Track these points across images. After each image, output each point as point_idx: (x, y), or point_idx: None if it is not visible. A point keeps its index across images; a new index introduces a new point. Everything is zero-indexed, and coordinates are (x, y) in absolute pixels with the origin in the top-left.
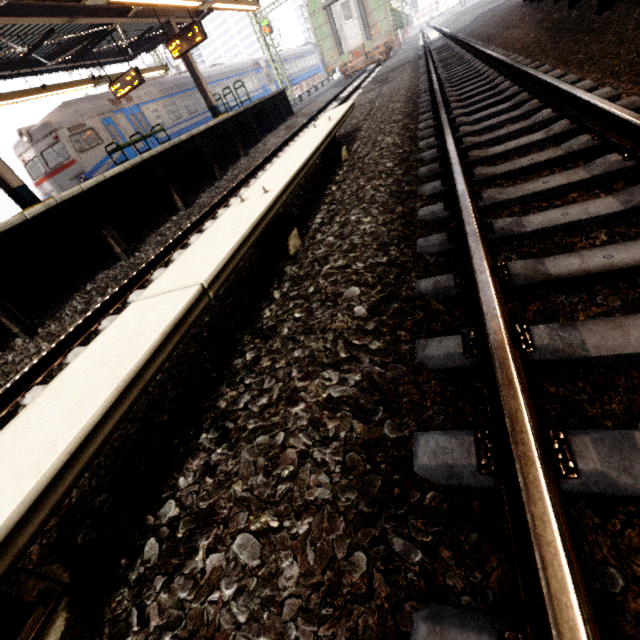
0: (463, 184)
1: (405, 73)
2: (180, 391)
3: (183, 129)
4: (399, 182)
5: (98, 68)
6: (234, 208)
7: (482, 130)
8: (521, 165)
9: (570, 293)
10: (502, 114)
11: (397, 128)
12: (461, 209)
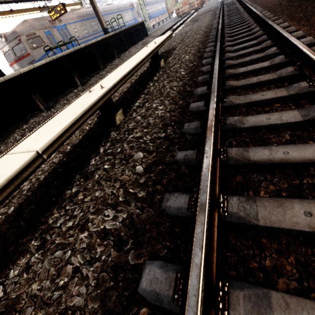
0: (215, 92)
1: (207, 17)
2: (35, 206)
3: (89, 40)
4: (185, 84)
5: (48, 1)
6: (84, 96)
7: (238, 56)
8: (252, 82)
9: (260, 173)
10: (251, 47)
11: (194, 50)
12: (209, 109)
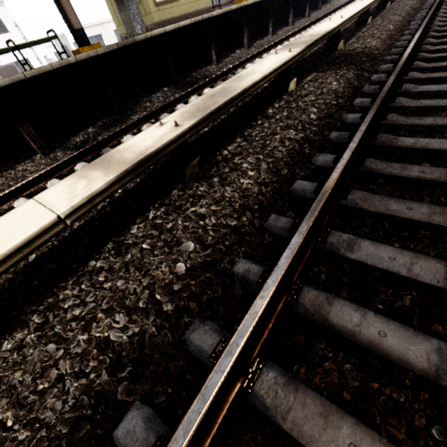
0: None
1: None
2: None
3: None
4: None
5: None
6: None
7: None
8: None
9: None
10: None
11: None
12: None
